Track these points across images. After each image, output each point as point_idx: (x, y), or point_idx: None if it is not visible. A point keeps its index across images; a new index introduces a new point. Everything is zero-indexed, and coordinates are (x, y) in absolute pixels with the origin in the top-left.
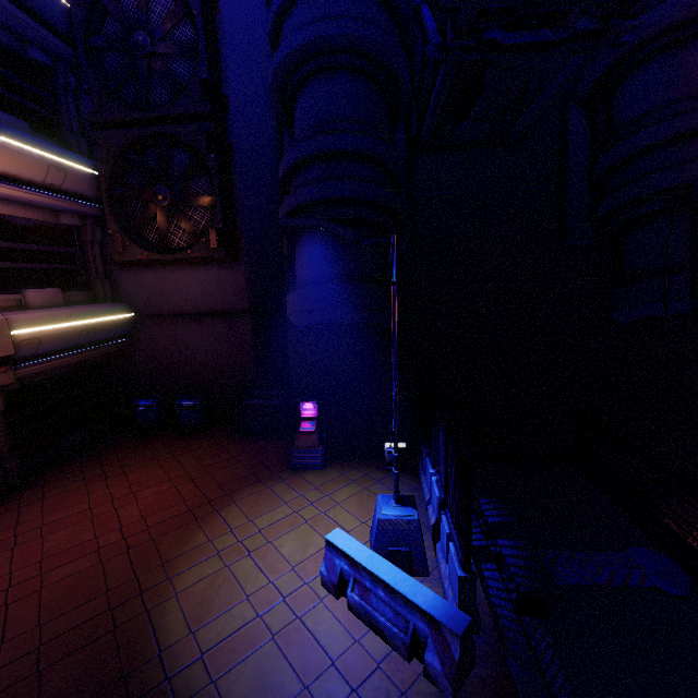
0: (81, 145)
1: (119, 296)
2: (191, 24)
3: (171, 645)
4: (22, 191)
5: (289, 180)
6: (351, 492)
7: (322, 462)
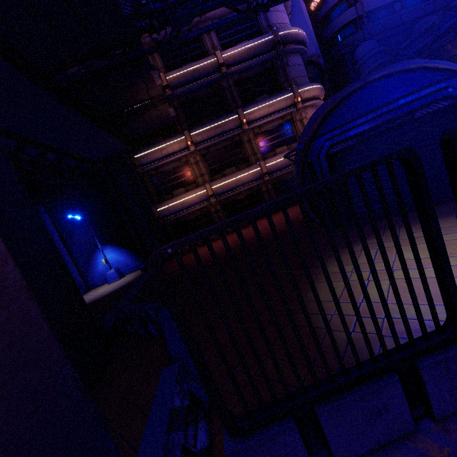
0: None
1: None
2: (317, 69)
3: None
4: None
5: None
6: None
7: None
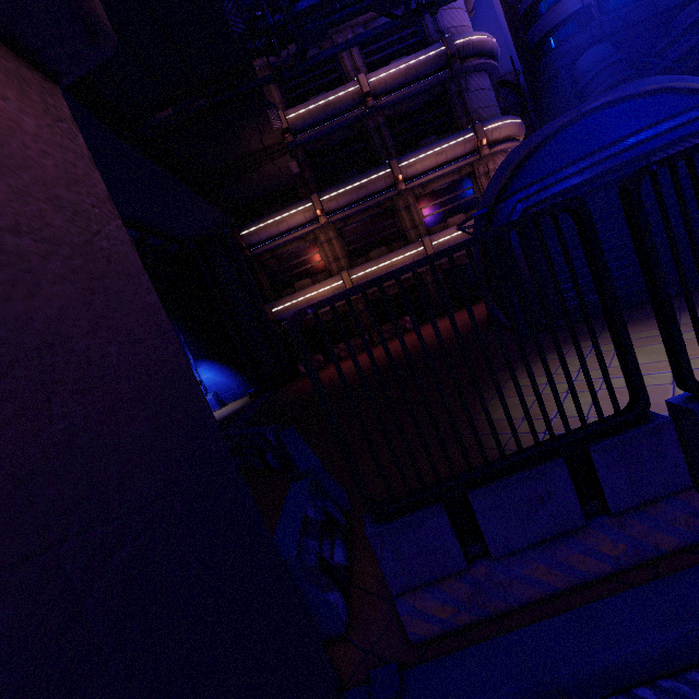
0: None
1: None
2: (515, 94)
3: None
4: None
5: None
6: None
7: None
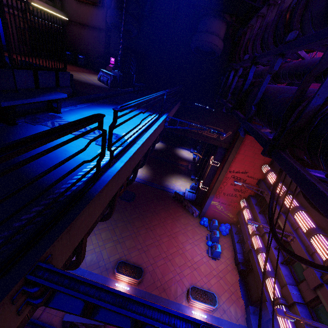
0: None
1: (63, 10)
2: None
3: None
4: None
5: None
6: None
7: None
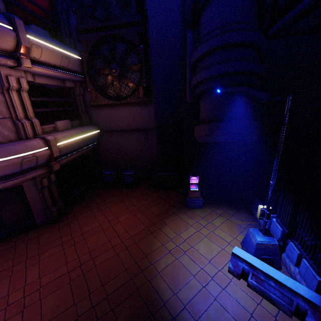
0: (71, 43)
1: (92, 121)
2: None
3: (168, 300)
4: (52, 71)
5: (199, 60)
6: (221, 221)
7: (202, 205)
